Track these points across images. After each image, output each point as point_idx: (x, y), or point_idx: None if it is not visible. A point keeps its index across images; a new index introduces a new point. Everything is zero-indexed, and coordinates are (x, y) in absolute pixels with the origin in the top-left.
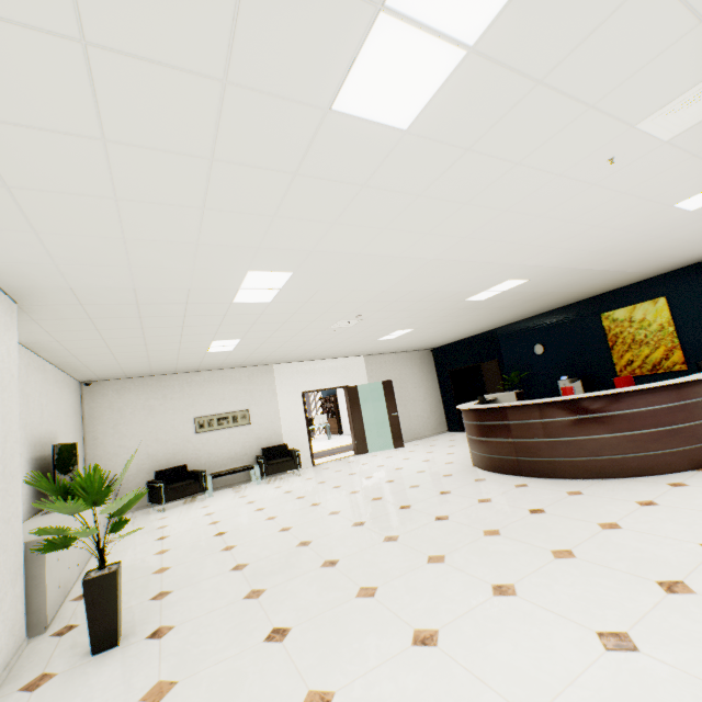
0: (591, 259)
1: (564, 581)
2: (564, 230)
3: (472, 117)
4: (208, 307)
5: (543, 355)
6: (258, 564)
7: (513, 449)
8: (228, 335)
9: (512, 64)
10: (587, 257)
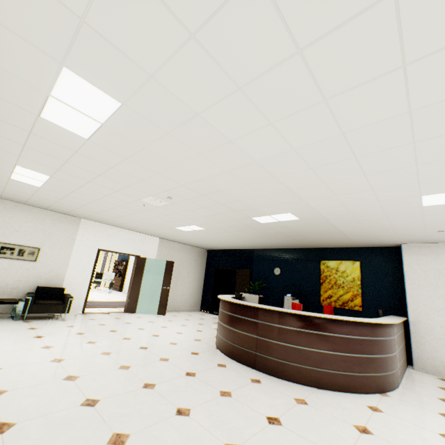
0: (344, 218)
1: None
2: (354, 183)
3: None
4: (6, 108)
5: (279, 276)
6: None
7: (255, 344)
8: (35, 164)
9: None
10: (343, 215)
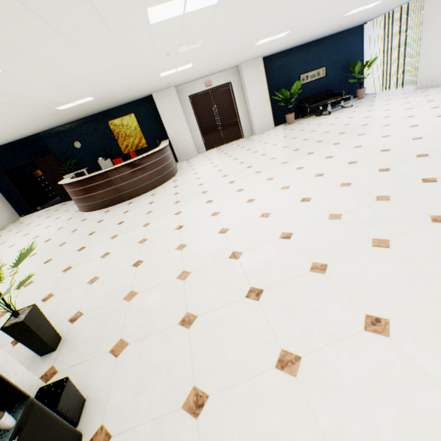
0: (123, 91)
1: (187, 204)
2: (133, 76)
3: (164, 29)
4: None
5: (82, 148)
6: (60, 287)
7: (117, 191)
8: None
9: (184, 21)
10: (124, 90)
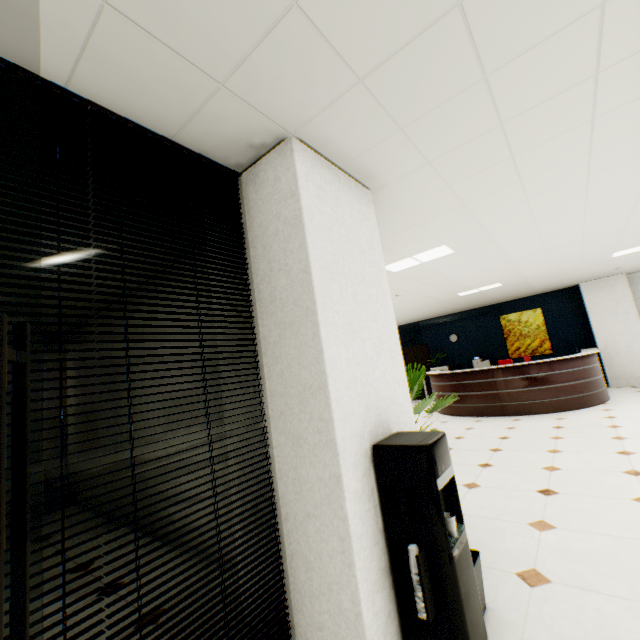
0: (542, 277)
1: None
2: (570, 256)
3: None
4: None
5: (456, 342)
6: None
7: (498, 398)
8: None
9: None
10: (544, 275)
